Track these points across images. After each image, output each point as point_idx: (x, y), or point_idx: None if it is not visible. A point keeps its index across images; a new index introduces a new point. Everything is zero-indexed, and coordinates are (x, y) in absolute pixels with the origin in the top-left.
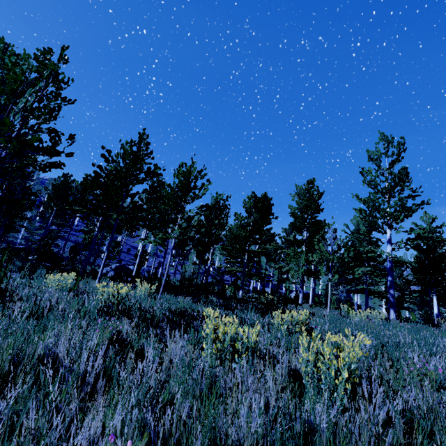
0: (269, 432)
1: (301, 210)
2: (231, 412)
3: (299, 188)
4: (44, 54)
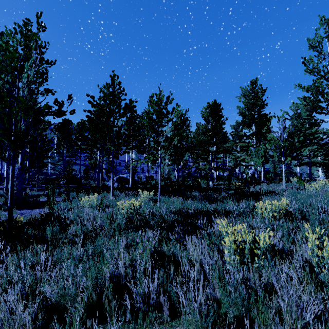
0: (313, 327)
1: (248, 109)
2: (274, 312)
3: (244, 90)
4: (25, 26)
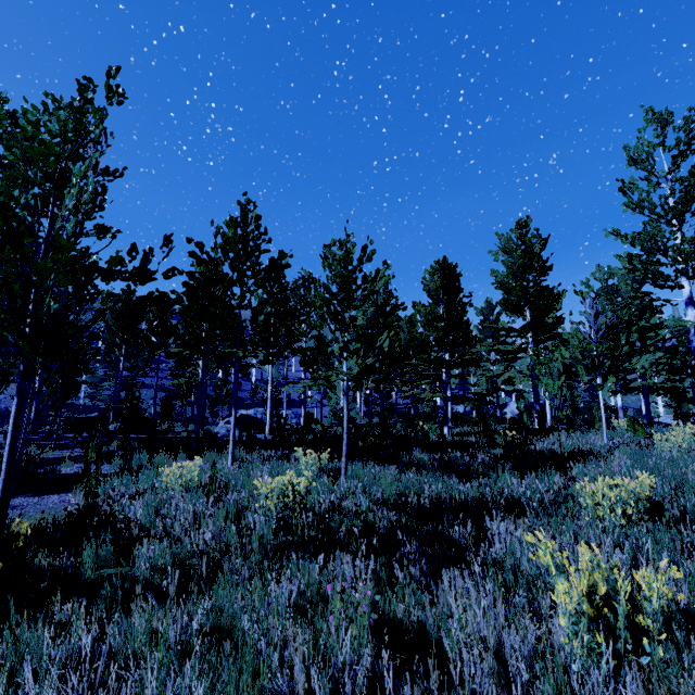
0: None
1: (514, 276)
2: None
3: (504, 239)
4: (80, 92)
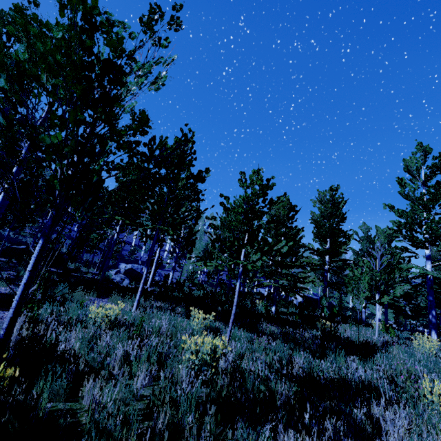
0: None
1: (323, 218)
2: None
3: (322, 194)
4: (149, 13)
